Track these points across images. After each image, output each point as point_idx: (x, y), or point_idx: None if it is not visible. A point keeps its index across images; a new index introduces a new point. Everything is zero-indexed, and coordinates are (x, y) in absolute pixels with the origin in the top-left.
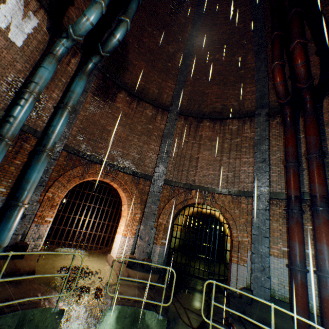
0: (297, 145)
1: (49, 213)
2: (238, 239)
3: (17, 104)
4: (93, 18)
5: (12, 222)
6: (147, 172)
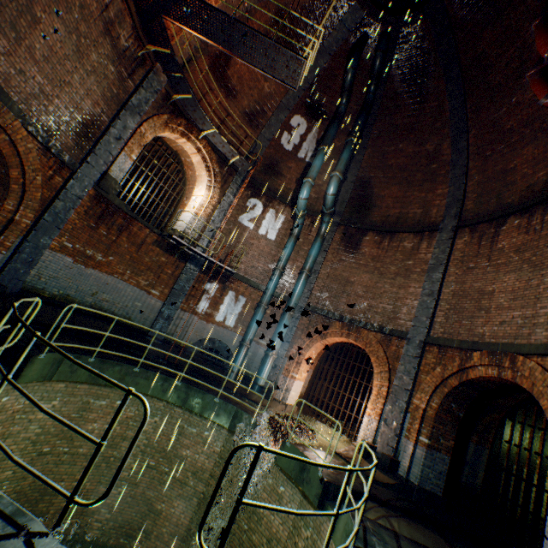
0: None
1: (295, 369)
2: None
3: (270, 279)
4: (304, 195)
5: (264, 366)
6: (403, 328)
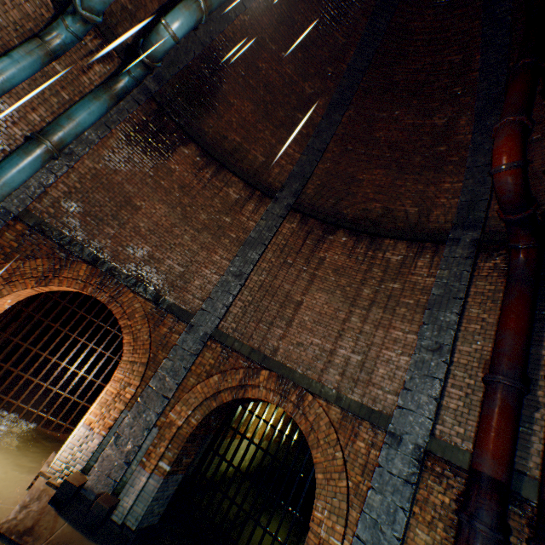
0: (535, 334)
1: None
2: (320, 534)
3: None
4: None
5: None
6: (188, 306)
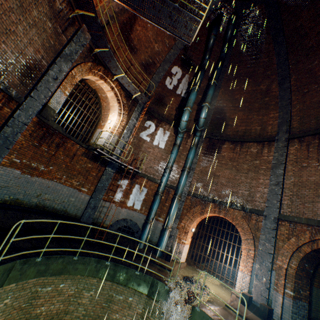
0: None
1: (184, 237)
2: None
3: (163, 175)
4: (185, 118)
5: (164, 237)
6: (258, 207)
